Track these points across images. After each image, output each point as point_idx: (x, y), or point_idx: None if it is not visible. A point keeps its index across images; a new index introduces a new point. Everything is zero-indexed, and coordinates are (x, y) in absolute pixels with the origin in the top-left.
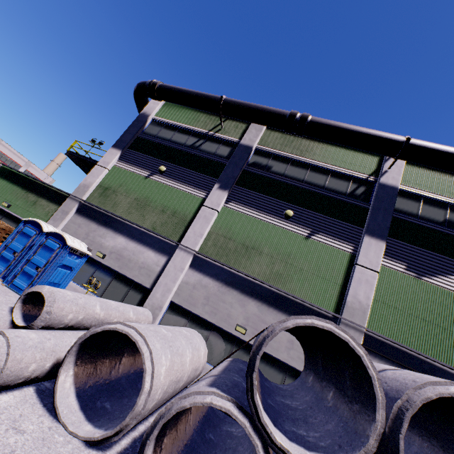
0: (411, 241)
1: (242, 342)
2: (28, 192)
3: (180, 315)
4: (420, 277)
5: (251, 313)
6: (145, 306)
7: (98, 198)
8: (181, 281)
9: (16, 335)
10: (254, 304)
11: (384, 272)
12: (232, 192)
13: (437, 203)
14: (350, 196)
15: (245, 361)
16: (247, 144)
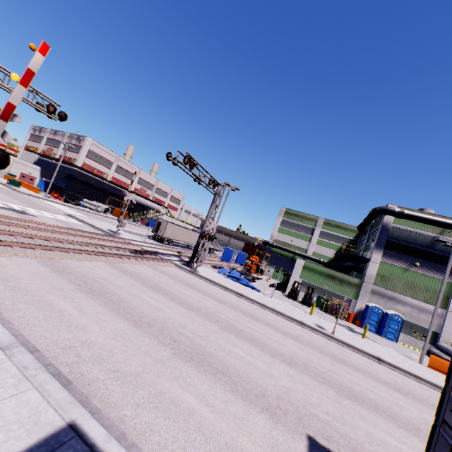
0: None
1: None
2: (332, 278)
3: None
4: None
5: None
6: (440, 341)
7: (380, 282)
8: None
9: None
10: None
11: None
12: None
13: None
14: None
15: None
16: None
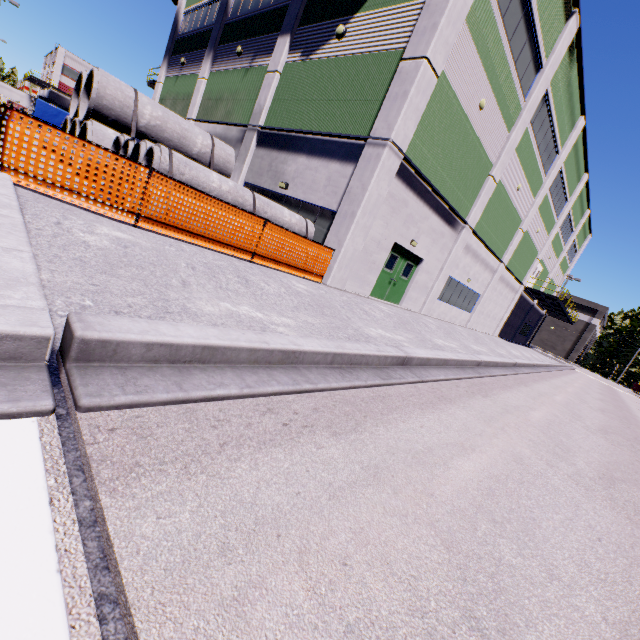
0: (314, 20)
1: None
2: None
3: None
4: (307, 59)
5: None
6: None
7: None
8: None
9: None
10: None
11: (286, 69)
12: (216, 55)
13: None
14: None
15: None
16: None
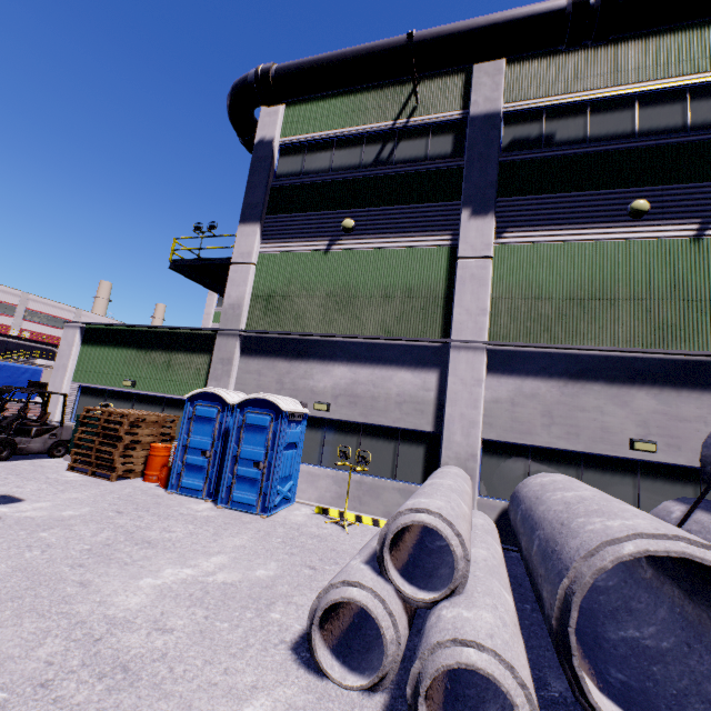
0: None
1: (651, 467)
2: (149, 352)
3: (509, 457)
4: None
5: (646, 412)
6: (444, 462)
7: (264, 319)
8: (485, 402)
9: (487, 636)
10: (644, 395)
11: None
12: (499, 214)
13: None
14: None
15: (703, 499)
16: (485, 111)
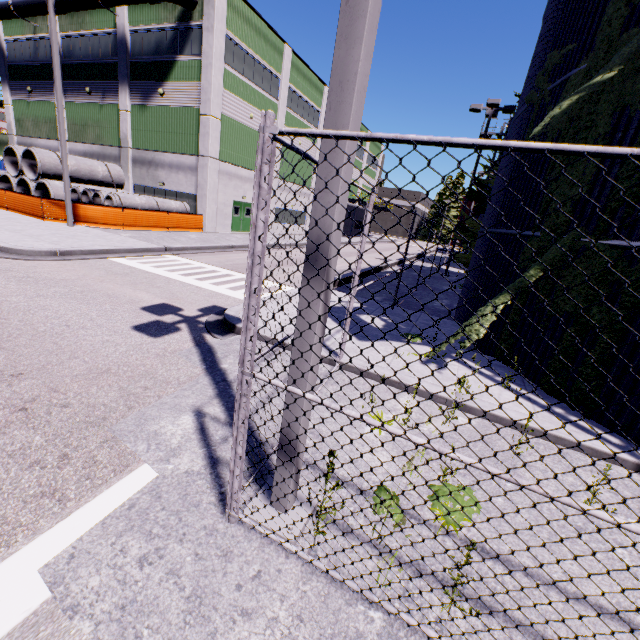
0: (140, 79)
1: None
2: None
3: None
4: (146, 104)
5: None
6: None
7: (20, 130)
8: None
9: None
10: (96, 159)
11: (133, 109)
12: (65, 89)
13: (149, 35)
14: (112, 56)
15: None
16: None
